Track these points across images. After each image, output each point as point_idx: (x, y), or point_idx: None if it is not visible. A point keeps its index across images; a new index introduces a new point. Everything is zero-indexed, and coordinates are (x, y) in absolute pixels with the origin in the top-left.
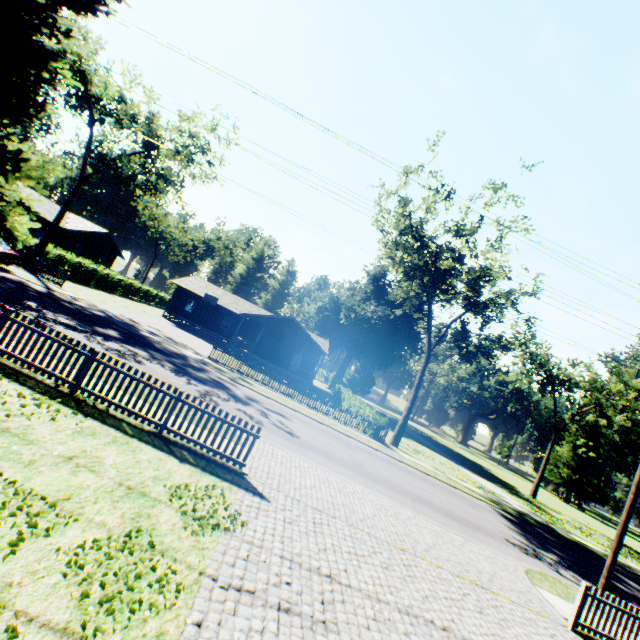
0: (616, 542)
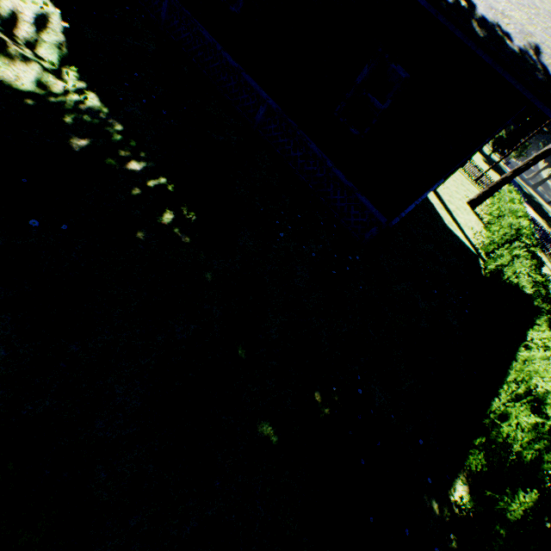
0: (498, 161)
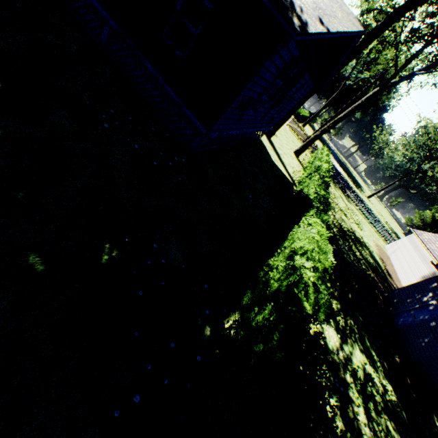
0: (317, 129)
